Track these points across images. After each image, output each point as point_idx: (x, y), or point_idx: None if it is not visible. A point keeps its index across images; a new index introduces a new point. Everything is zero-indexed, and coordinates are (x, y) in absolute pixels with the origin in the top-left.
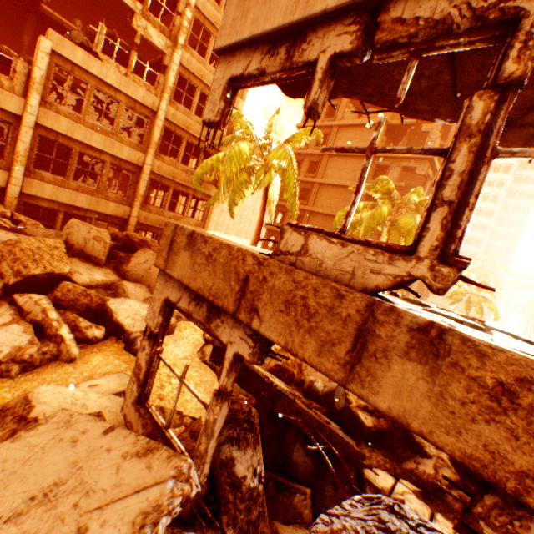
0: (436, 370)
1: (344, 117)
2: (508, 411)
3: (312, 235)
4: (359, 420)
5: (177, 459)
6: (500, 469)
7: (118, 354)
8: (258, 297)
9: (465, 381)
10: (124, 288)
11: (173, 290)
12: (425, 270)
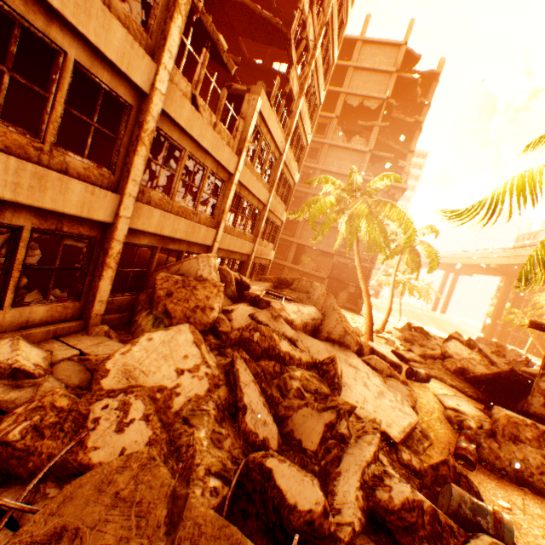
0: None
1: (334, 137)
2: None
3: None
4: None
5: None
6: None
7: (411, 383)
8: None
9: None
10: None
11: None
12: None
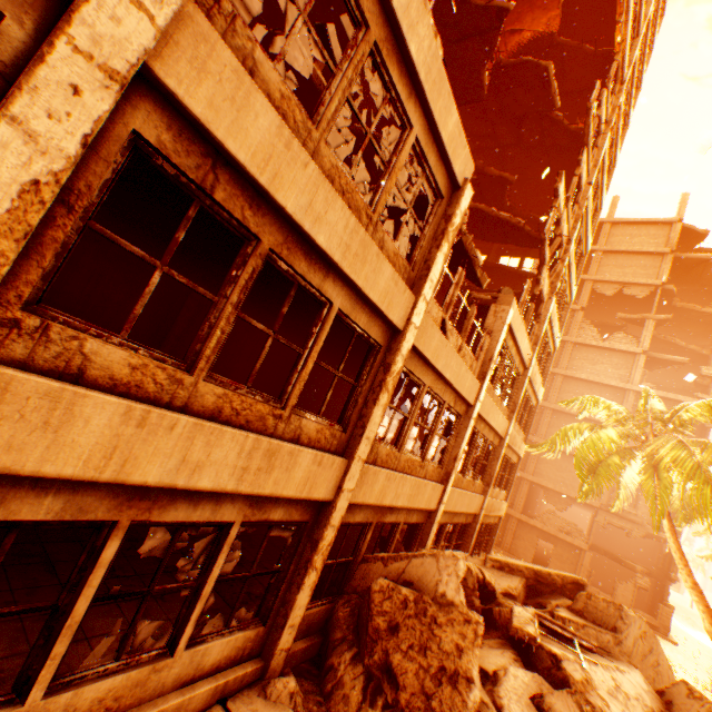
0: None
1: (579, 333)
2: None
3: None
4: None
5: None
6: None
7: None
8: None
9: None
10: None
11: None
12: None
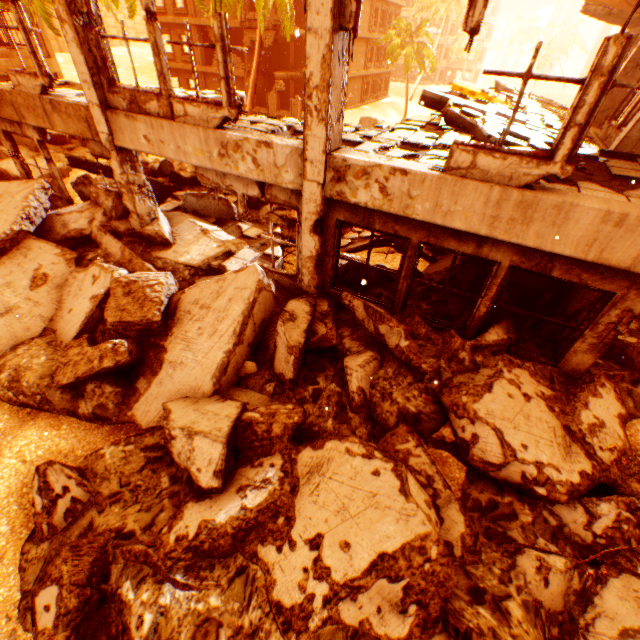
0: (59, 114)
1: None
2: (70, 118)
3: (17, 76)
4: (180, 176)
5: (38, 181)
6: (77, 133)
7: None
8: (22, 111)
9: (63, 114)
10: (5, 154)
11: (2, 125)
12: (44, 82)
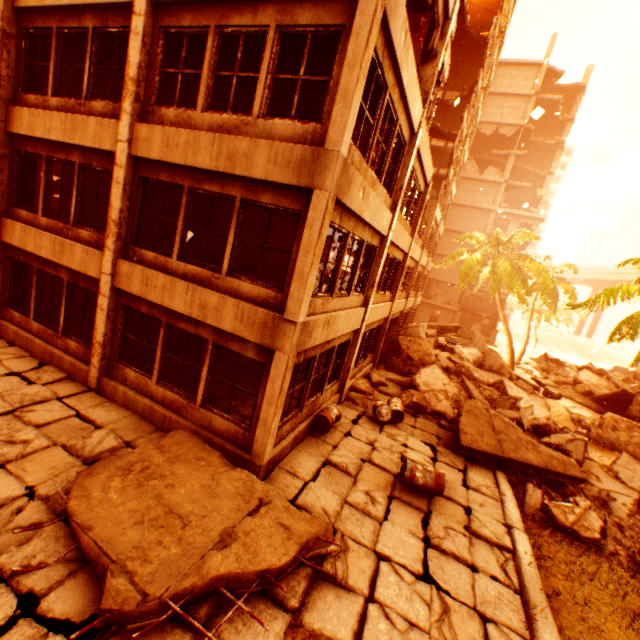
0: None
1: (465, 169)
2: None
3: None
4: None
5: None
6: None
7: (546, 399)
8: None
9: None
10: None
11: None
12: None
